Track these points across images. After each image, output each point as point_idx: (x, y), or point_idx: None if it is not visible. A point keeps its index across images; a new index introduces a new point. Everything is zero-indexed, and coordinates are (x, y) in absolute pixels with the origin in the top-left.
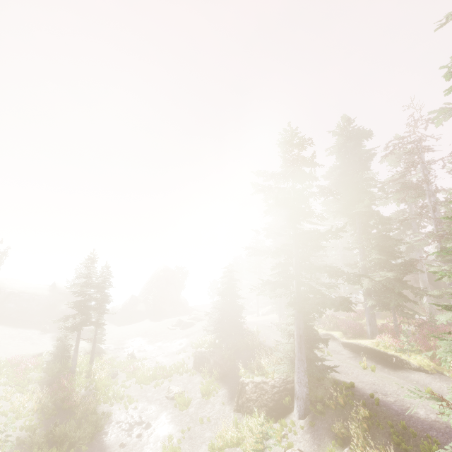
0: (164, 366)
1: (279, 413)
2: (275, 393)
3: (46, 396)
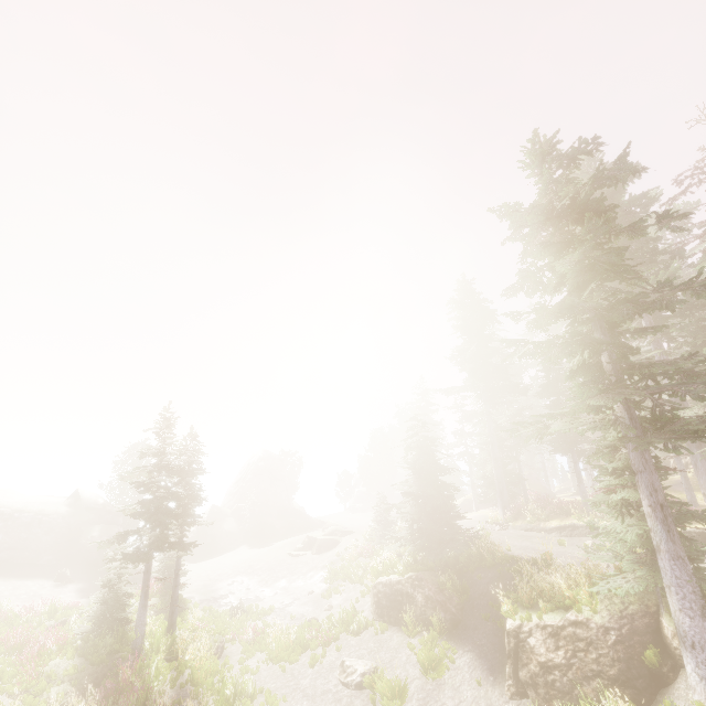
0: (313, 621)
1: (641, 689)
2: (615, 642)
3: None
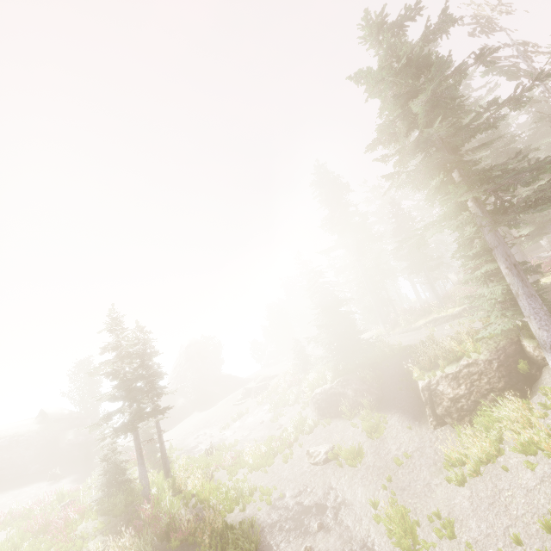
0: (274, 436)
1: (521, 389)
2: (498, 367)
3: (137, 540)
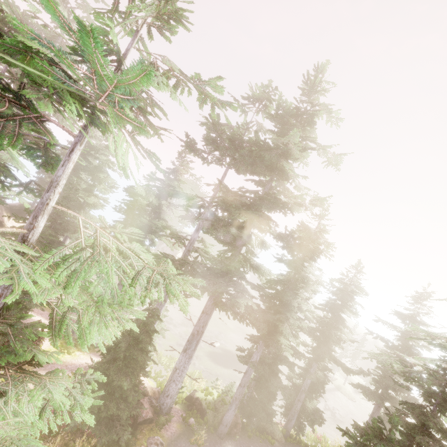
0: None
1: None
2: None
3: None
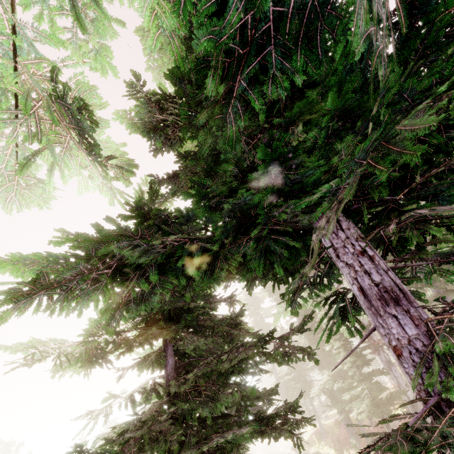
0: None
1: None
2: None
3: None
